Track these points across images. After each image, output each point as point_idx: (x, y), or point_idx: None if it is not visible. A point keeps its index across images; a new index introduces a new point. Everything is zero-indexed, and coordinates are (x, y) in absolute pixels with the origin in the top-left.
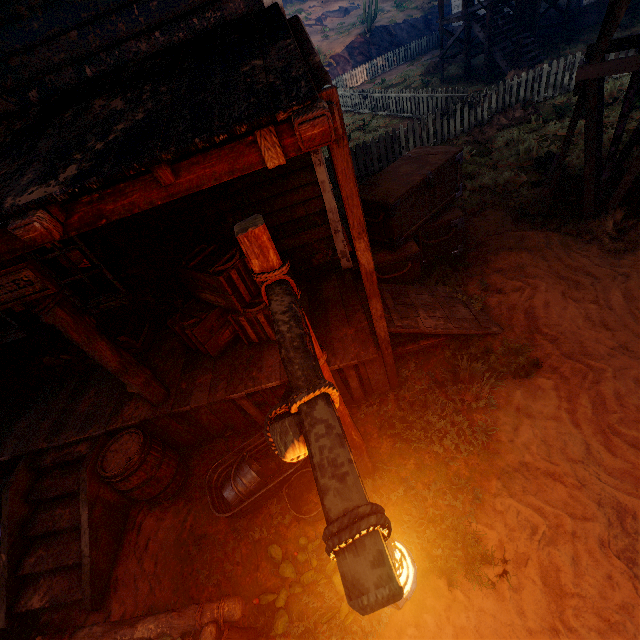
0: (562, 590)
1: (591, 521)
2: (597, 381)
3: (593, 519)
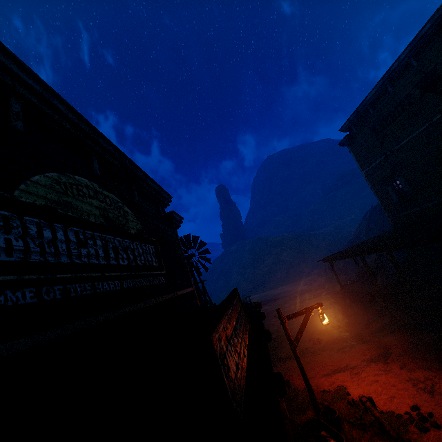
0: (343, 380)
1: (327, 377)
2: (292, 376)
3: (327, 377)
